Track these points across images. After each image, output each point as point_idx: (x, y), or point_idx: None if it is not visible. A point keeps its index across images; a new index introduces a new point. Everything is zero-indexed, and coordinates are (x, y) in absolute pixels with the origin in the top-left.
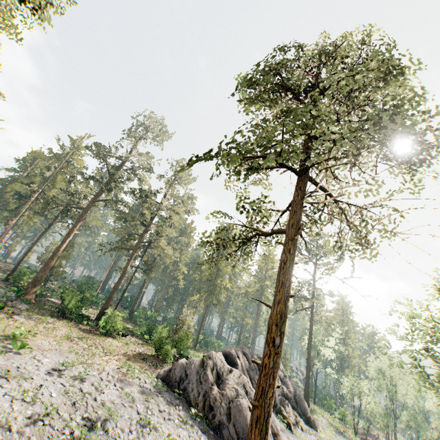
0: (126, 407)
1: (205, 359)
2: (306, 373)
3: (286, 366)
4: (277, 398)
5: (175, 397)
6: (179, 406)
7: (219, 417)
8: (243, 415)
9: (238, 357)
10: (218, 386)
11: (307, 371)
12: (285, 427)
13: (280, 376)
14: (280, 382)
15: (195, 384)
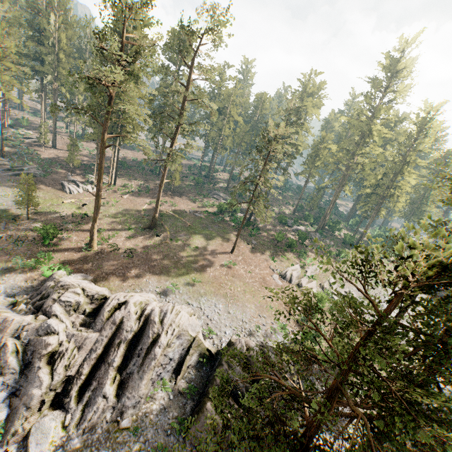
0: None
1: None
2: None
3: None
4: None
5: None
6: None
7: None
8: None
9: None
10: None
11: None
12: None
13: None
14: None
15: None
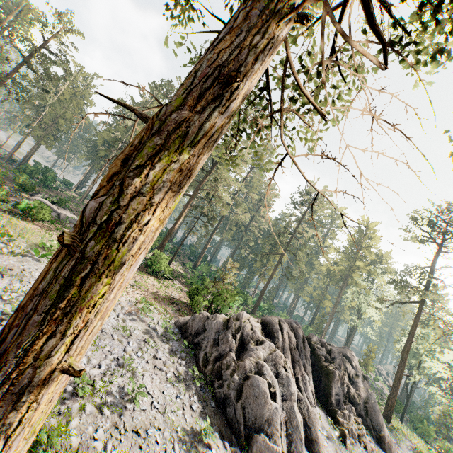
0: (115, 340)
1: (231, 319)
2: (394, 382)
3: (368, 365)
4: (333, 397)
5: (184, 349)
6: (183, 360)
7: (226, 391)
8: (259, 401)
9: (282, 331)
10: (239, 354)
11: (396, 380)
12: (336, 436)
13: (348, 372)
14: (348, 380)
15: (210, 343)
